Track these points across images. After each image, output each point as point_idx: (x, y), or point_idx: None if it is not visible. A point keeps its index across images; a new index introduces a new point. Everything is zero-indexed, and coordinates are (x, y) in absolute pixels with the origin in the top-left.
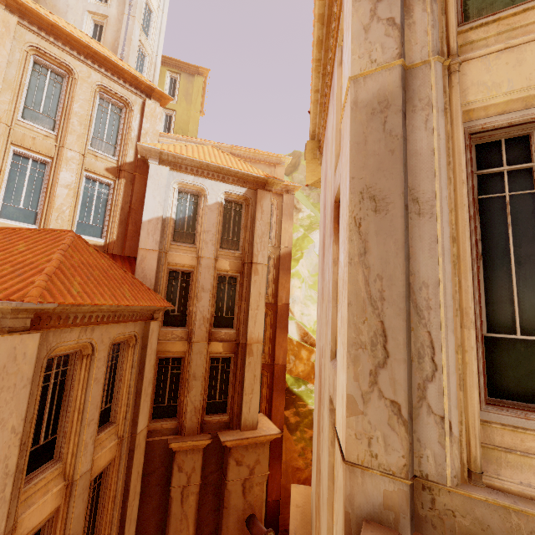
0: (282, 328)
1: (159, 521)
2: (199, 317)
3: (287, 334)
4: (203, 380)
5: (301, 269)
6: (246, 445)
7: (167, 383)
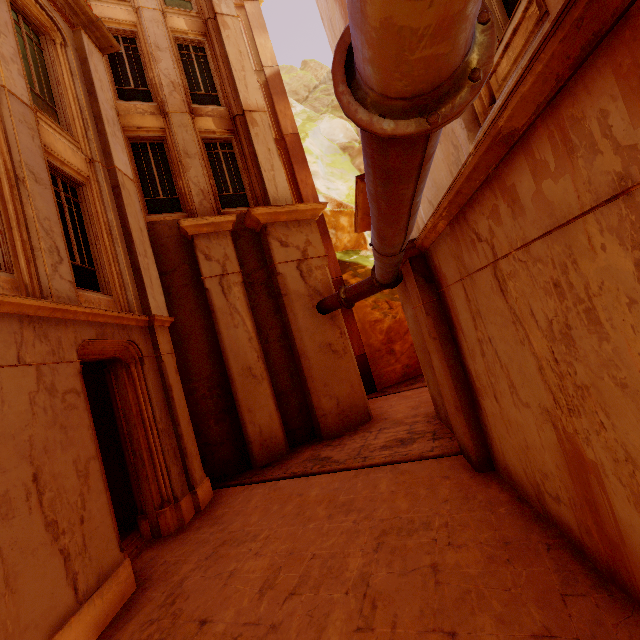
0: (300, 163)
1: (204, 326)
2: (165, 82)
3: (308, 169)
4: (201, 160)
5: (310, 147)
6: (285, 223)
7: (154, 172)
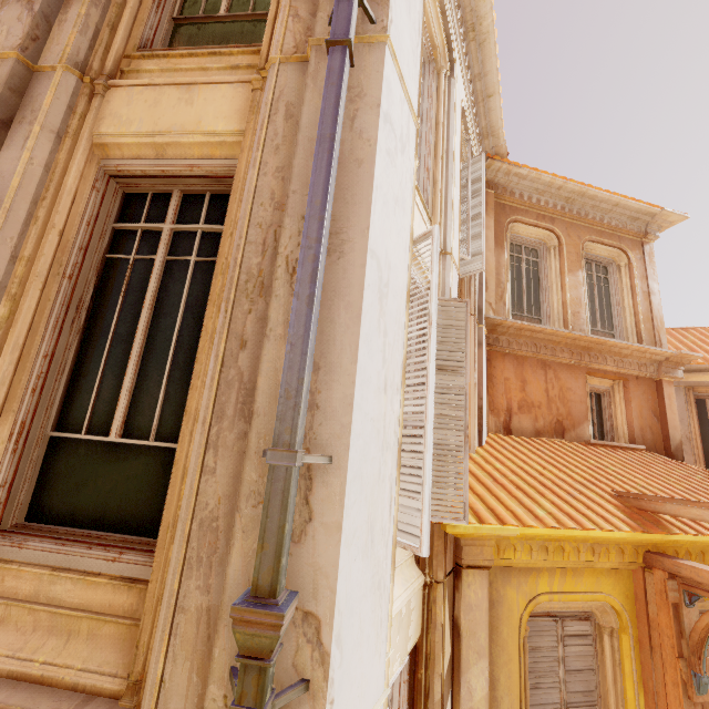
0: None
1: None
2: None
3: None
4: None
5: None
6: None
7: None
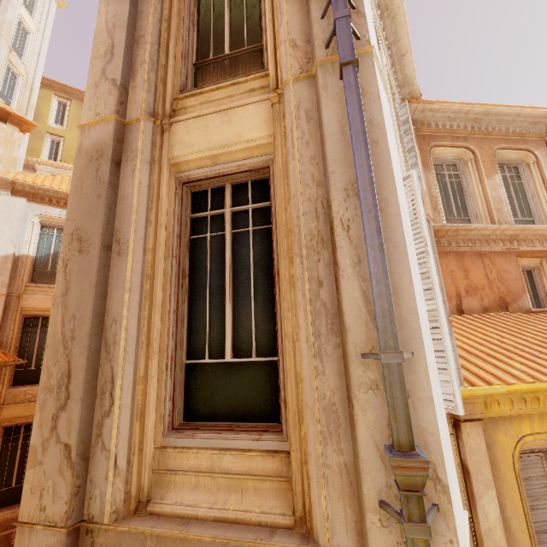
0: None
1: None
2: None
3: None
4: None
5: None
6: None
7: (16, 458)
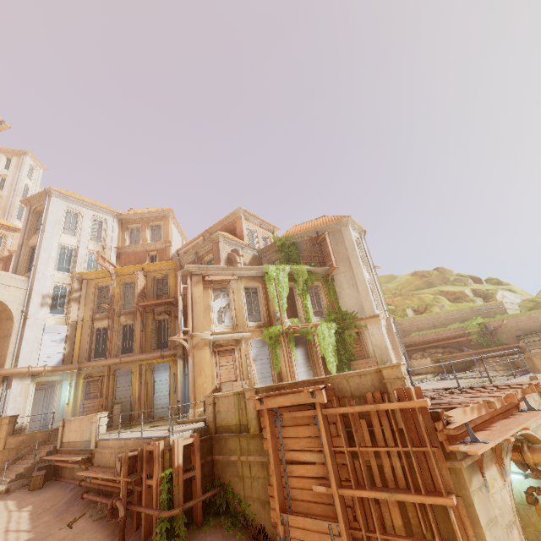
0: None
1: None
2: None
3: None
4: None
5: None
6: None
7: None
